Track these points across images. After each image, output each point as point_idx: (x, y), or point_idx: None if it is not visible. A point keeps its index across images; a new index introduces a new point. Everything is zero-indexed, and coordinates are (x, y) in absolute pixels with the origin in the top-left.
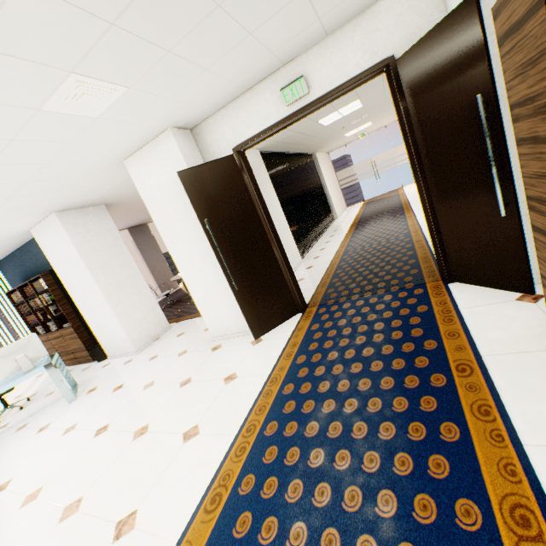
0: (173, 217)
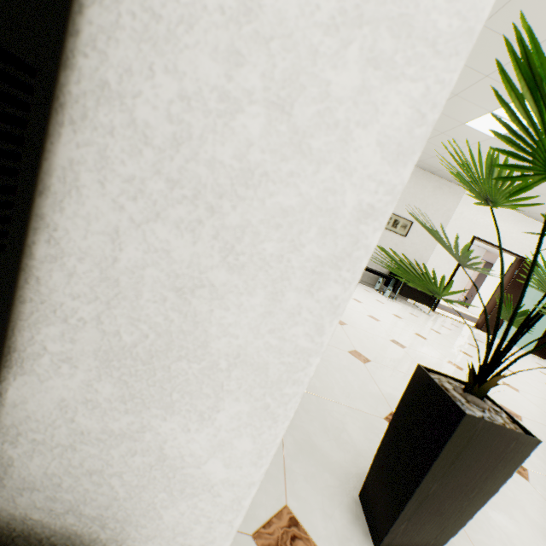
0: (498, 271)
